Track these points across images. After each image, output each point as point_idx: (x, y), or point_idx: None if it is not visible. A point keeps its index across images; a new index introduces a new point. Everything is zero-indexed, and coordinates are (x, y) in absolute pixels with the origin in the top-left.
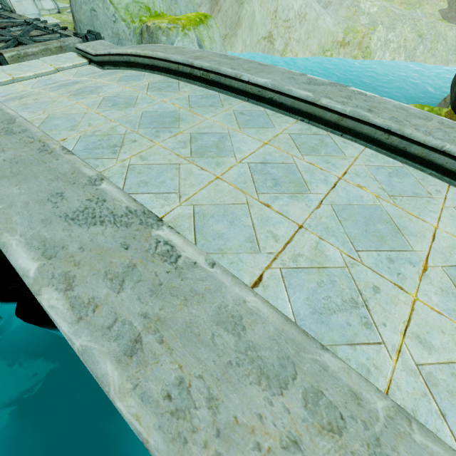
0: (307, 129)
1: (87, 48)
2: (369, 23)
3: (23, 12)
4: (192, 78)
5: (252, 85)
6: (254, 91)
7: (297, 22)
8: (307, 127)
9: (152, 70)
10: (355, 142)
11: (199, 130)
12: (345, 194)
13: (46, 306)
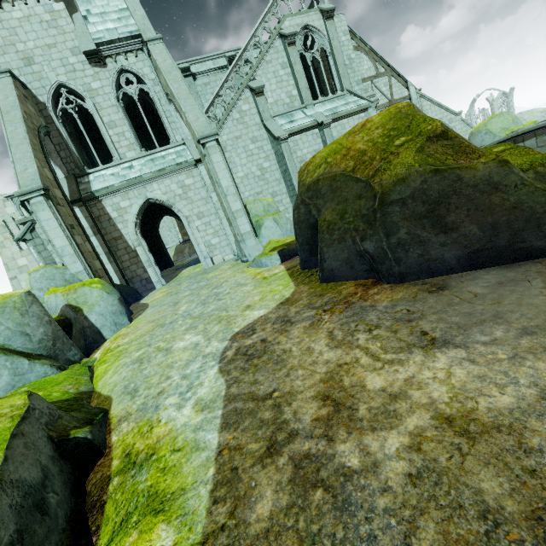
0: None
1: None
2: None
3: None
4: None
5: None
6: None
7: None
8: None
9: None
10: None
11: None
12: None
13: None
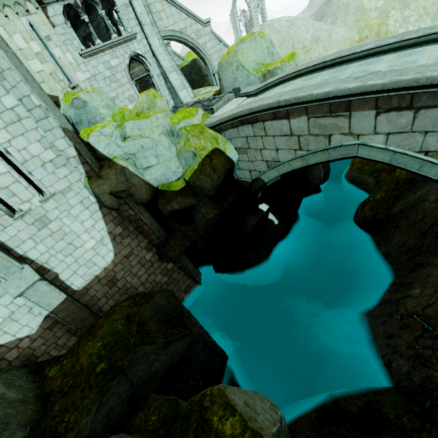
0: (400, 53)
1: (248, 90)
2: (380, 14)
3: (186, 102)
4: (323, 68)
5: (363, 52)
6: (364, 54)
7: (313, 45)
8: (400, 53)
9: (294, 79)
10: (428, 46)
11: (350, 74)
12: (435, 56)
13: (371, 83)
